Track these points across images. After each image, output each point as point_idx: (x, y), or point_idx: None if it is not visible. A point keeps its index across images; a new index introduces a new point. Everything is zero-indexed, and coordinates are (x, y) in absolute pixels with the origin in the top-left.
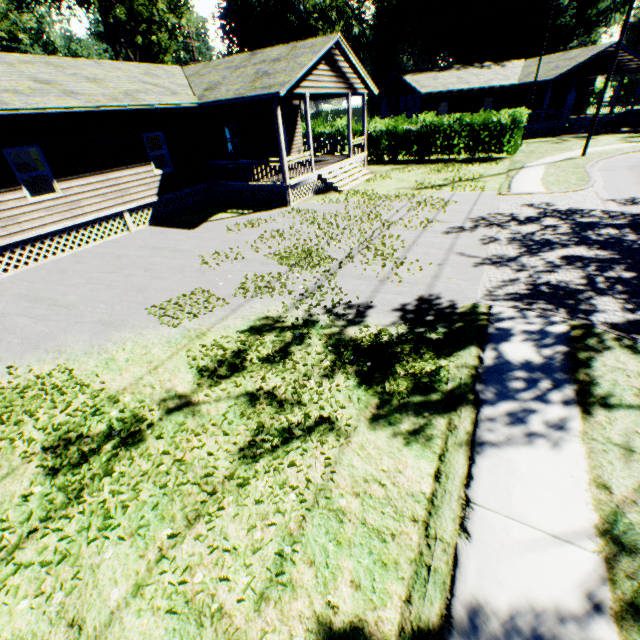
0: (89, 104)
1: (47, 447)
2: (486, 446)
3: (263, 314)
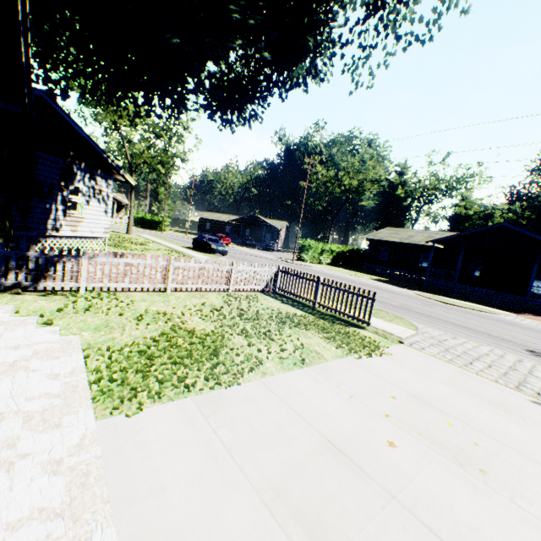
0: None
1: None
2: None
3: None
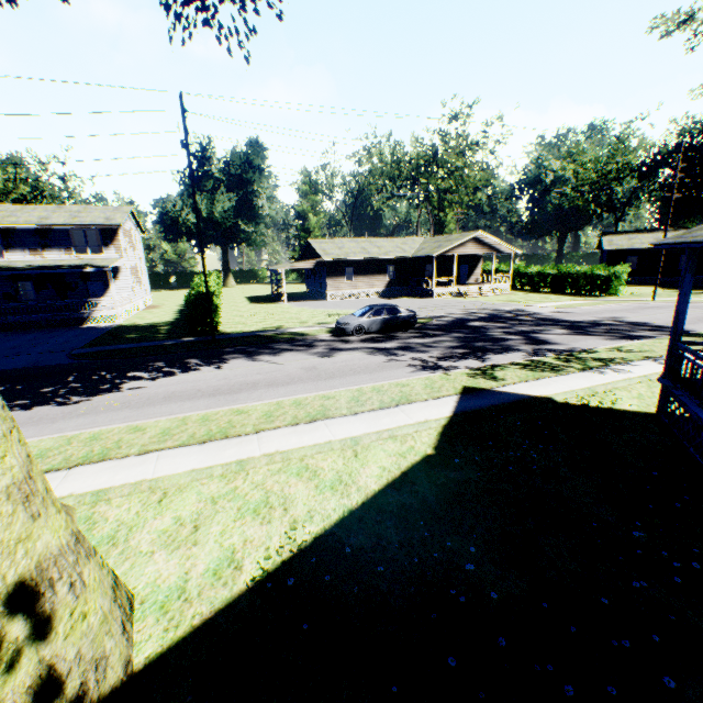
0: (370, 257)
1: (328, 313)
2: None
3: None
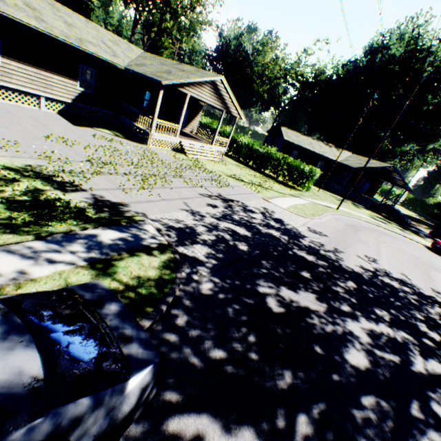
0: (44, 29)
1: None
2: (2, 250)
3: (26, 165)
